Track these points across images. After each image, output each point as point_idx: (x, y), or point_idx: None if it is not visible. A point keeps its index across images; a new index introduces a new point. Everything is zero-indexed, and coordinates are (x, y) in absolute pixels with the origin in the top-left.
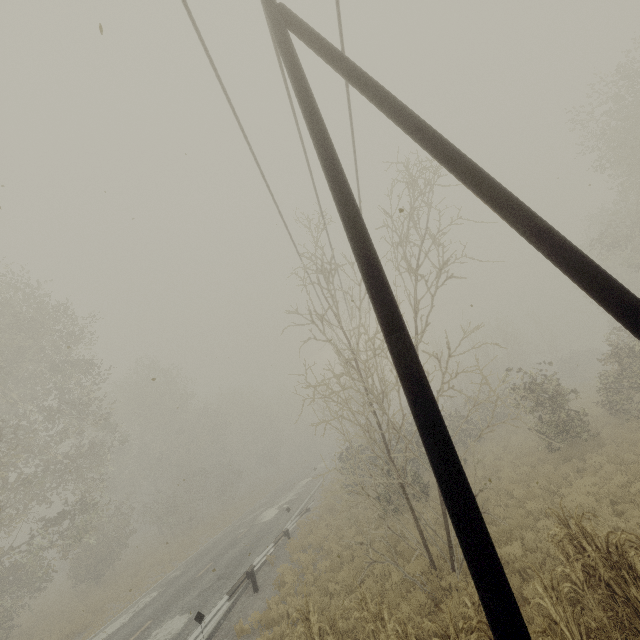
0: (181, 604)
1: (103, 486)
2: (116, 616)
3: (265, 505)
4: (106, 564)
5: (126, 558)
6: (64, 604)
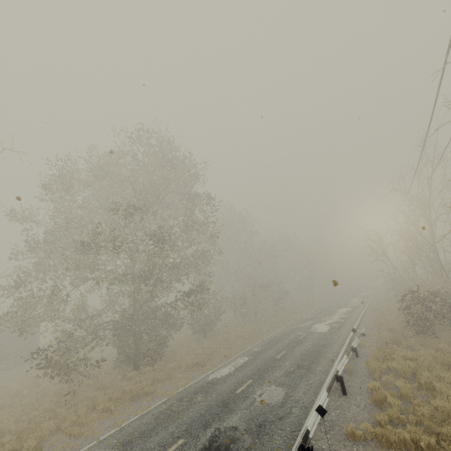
0: (272, 376)
1: (210, 279)
2: (222, 364)
3: (312, 319)
4: (209, 327)
5: (217, 326)
6: (189, 342)
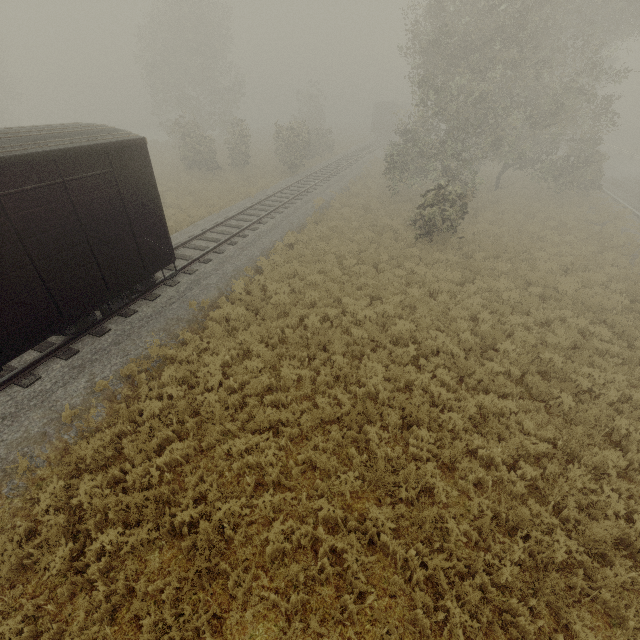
0: None
1: None
2: None
3: None
4: None
5: None
6: None
